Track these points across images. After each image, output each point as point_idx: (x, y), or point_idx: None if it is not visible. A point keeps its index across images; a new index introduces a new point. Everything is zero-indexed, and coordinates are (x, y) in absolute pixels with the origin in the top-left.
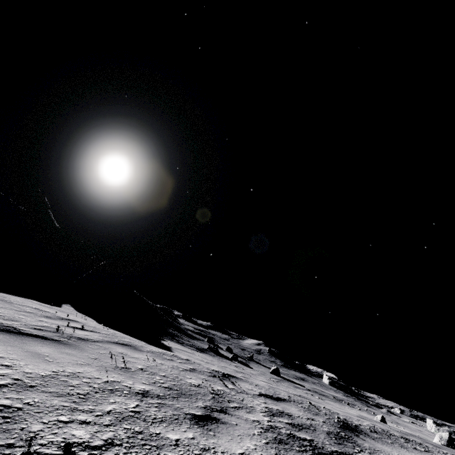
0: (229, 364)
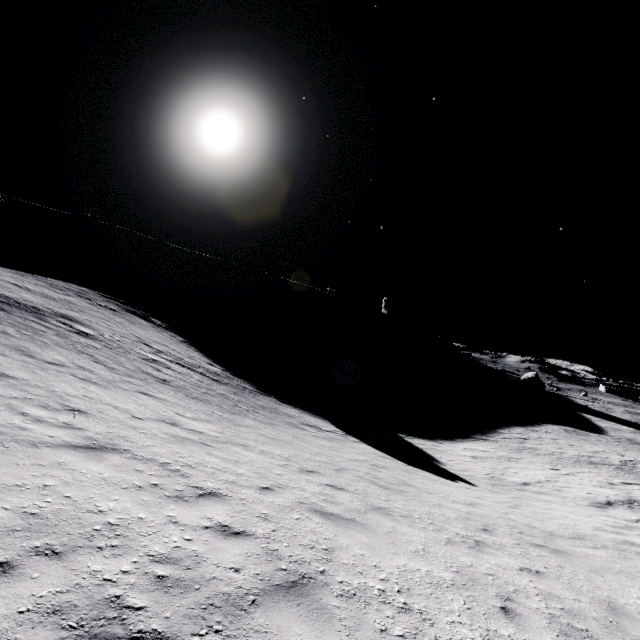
0: None
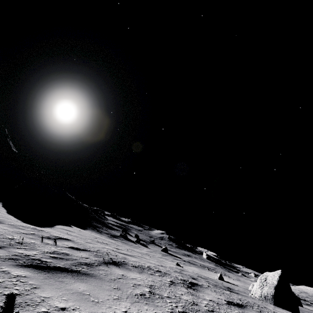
0: (132, 245)
